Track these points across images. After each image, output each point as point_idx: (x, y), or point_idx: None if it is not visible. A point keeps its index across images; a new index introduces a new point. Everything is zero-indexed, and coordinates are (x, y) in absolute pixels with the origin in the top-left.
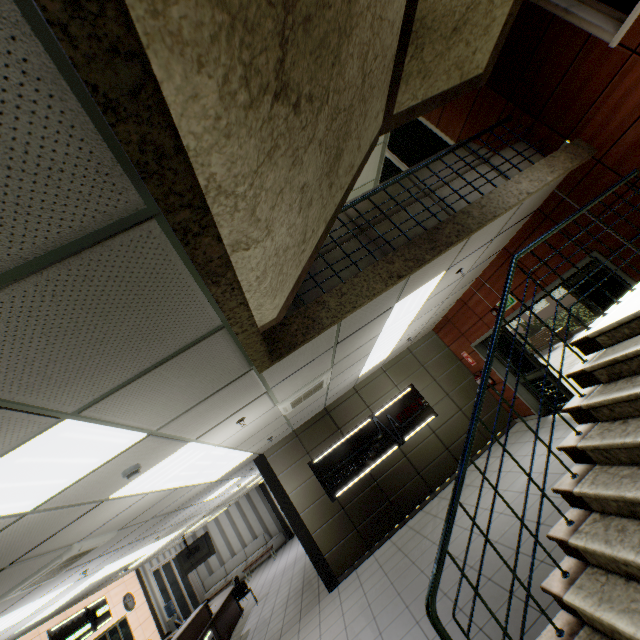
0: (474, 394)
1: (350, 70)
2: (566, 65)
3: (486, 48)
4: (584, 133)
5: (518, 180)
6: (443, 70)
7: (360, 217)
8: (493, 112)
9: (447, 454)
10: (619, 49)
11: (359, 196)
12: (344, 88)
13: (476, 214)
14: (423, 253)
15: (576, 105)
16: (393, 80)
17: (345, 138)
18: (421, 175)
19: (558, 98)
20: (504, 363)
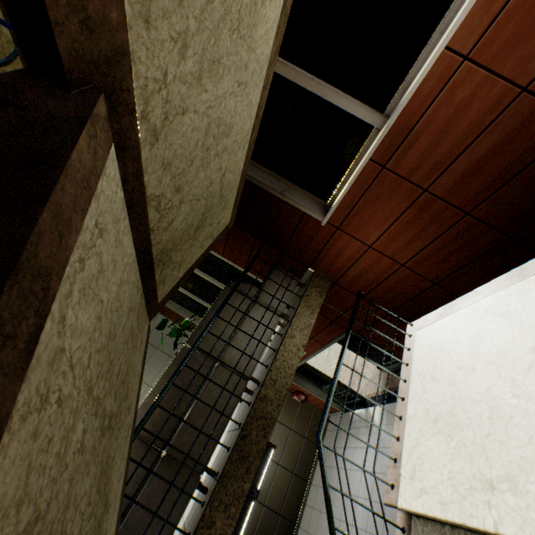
0: (295, 408)
1: (81, 508)
2: (294, 225)
3: (227, 213)
4: (320, 266)
5: (292, 333)
6: (196, 248)
7: (156, 431)
8: (247, 242)
9: (294, 478)
10: (328, 224)
11: (147, 399)
12: (79, 533)
13: (272, 394)
14: (241, 483)
15: (309, 249)
16: (148, 293)
17: (106, 485)
18: (206, 338)
19: (295, 243)
20: (309, 380)
